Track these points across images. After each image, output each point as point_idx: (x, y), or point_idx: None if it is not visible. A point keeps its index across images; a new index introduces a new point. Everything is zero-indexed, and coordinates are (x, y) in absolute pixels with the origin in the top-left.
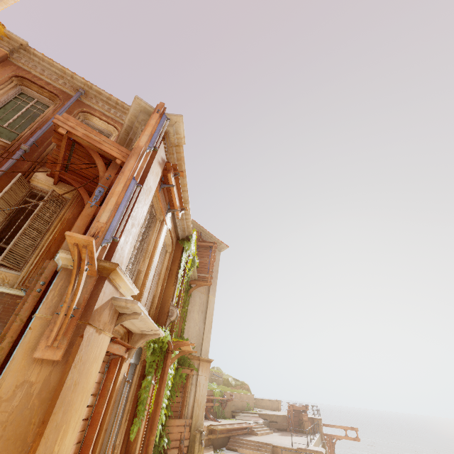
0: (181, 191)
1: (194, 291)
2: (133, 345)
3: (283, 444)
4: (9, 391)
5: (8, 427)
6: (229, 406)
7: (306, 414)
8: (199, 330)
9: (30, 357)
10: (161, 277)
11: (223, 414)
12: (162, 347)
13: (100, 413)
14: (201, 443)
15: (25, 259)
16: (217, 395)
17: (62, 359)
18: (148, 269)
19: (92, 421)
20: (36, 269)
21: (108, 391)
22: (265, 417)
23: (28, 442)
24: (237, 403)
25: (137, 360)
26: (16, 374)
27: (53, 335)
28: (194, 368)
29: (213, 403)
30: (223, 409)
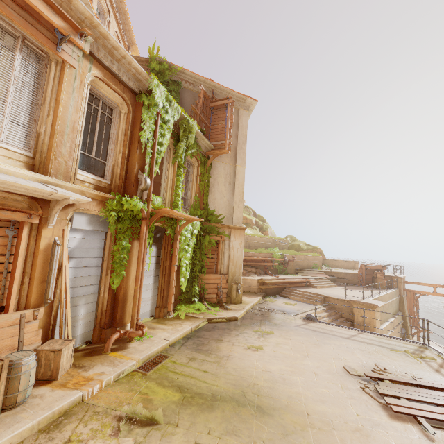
0: (69, 1)
1: (215, 162)
2: (51, 212)
3: (337, 296)
4: None
5: None
6: (292, 265)
7: (381, 273)
8: (228, 202)
9: None
10: (118, 144)
11: (286, 271)
12: (135, 216)
13: (15, 269)
14: (237, 291)
15: None
16: (277, 257)
17: None
18: (53, 129)
19: (11, 275)
20: None
21: (19, 252)
22: (332, 274)
23: None
24: (302, 263)
25: (102, 228)
26: None
27: None
28: (225, 235)
29: (271, 263)
30: (284, 268)
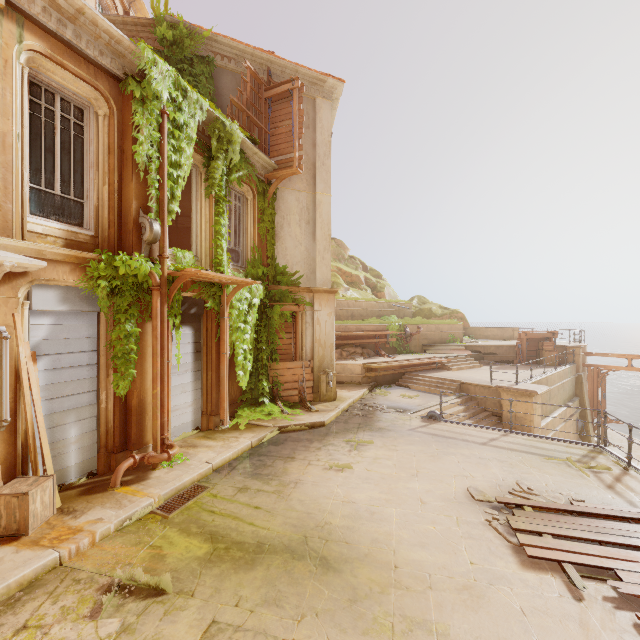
0: None
1: (281, 191)
2: None
3: (480, 381)
4: None
5: None
6: (417, 340)
7: (549, 343)
8: (307, 252)
9: None
10: (99, 169)
11: (408, 349)
12: (143, 284)
13: None
14: (328, 384)
15: None
16: (393, 330)
17: None
18: None
19: None
20: None
21: None
22: (477, 349)
23: None
24: (432, 336)
25: (90, 306)
26: None
27: None
28: (306, 303)
29: (385, 339)
30: (405, 344)
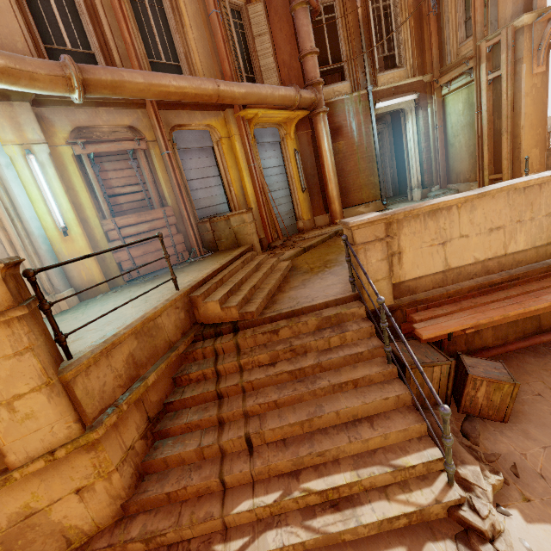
0: None
1: None
2: None
3: None
4: (529, 90)
5: (535, 101)
6: None
7: None
8: None
9: (530, 75)
10: None
11: None
12: None
13: None
14: None
15: (402, 57)
16: None
17: (545, 70)
18: None
19: None
20: (416, 60)
21: None
22: None
23: (545, 103)
24: None
25: None
26: (528, 84)
27: (541, 60)
28: None
29: None
30: None
